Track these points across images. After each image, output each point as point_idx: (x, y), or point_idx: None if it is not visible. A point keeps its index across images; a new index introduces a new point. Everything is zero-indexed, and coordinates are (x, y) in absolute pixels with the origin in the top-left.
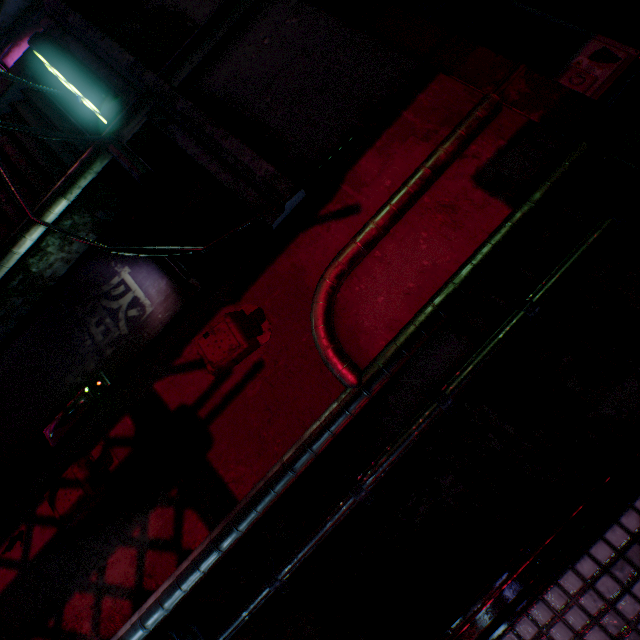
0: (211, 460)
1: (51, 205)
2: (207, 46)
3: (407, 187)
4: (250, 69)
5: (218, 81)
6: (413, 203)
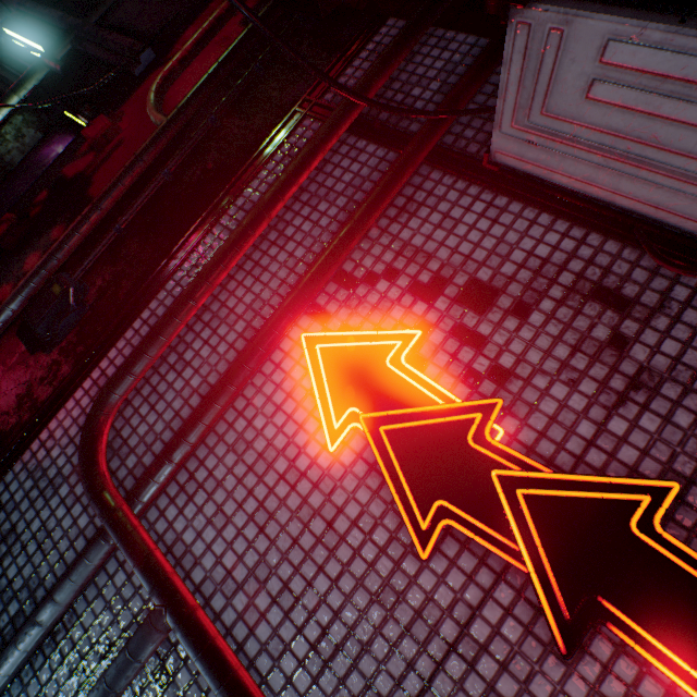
0: (91, 193)
1: (7, 99)
2: (109, 1)
3: (200, 29)
4: (133, 7)
5: (115, 18)
6: (206, 39)
